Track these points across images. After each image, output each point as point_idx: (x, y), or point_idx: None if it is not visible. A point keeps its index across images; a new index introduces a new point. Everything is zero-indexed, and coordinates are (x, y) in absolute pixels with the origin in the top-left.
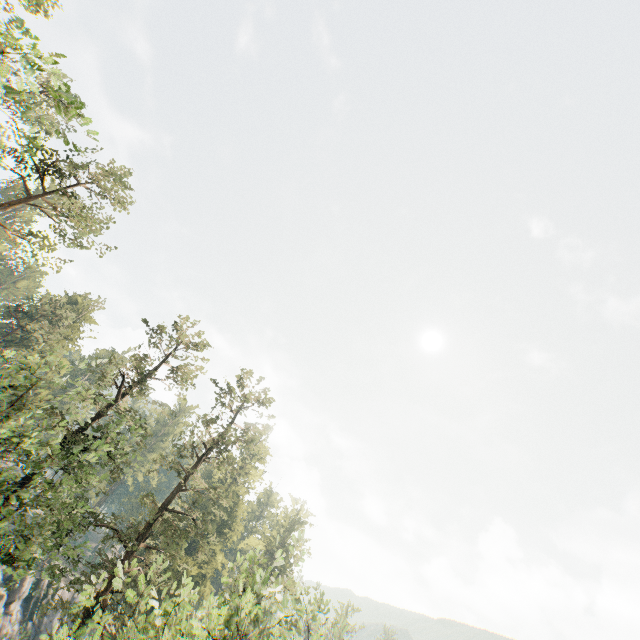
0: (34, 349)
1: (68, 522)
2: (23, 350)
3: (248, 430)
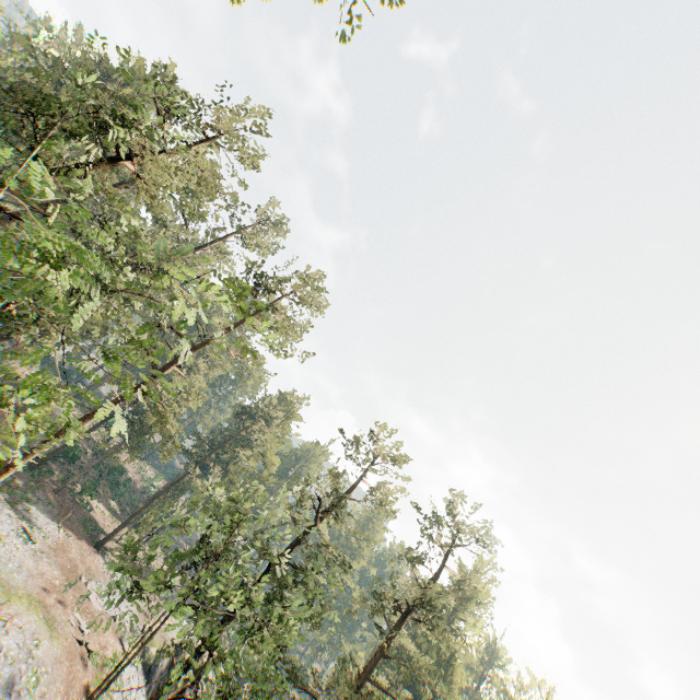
0: (254, 446)
1: (265, 695)
2: (247, 447)
3: (465, 581)
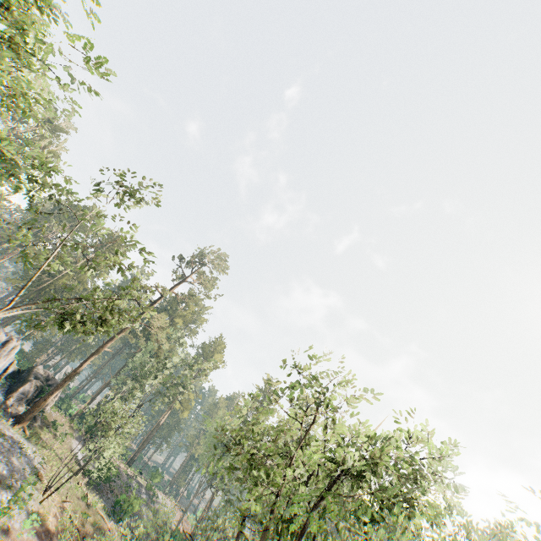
0: None
1: None
2: None
3: None
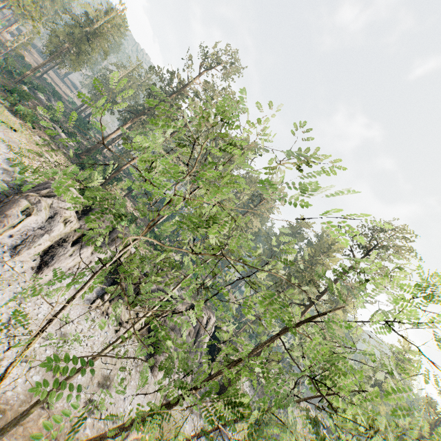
0: None
1: None
2: None
3: None
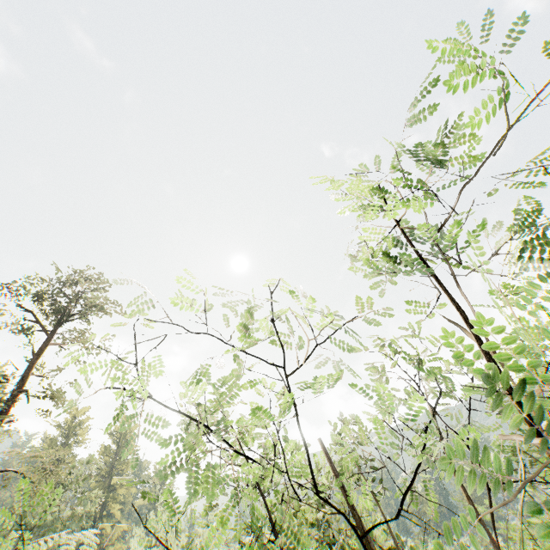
0: None
1: None
2: None
3: None
